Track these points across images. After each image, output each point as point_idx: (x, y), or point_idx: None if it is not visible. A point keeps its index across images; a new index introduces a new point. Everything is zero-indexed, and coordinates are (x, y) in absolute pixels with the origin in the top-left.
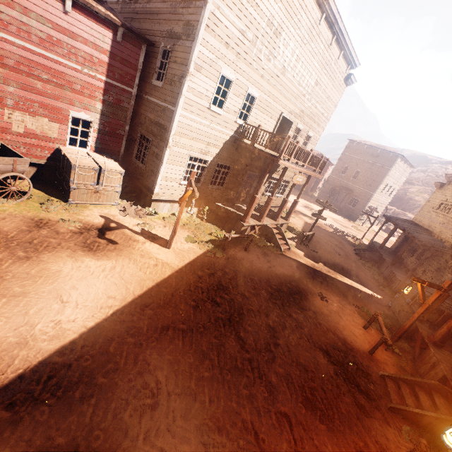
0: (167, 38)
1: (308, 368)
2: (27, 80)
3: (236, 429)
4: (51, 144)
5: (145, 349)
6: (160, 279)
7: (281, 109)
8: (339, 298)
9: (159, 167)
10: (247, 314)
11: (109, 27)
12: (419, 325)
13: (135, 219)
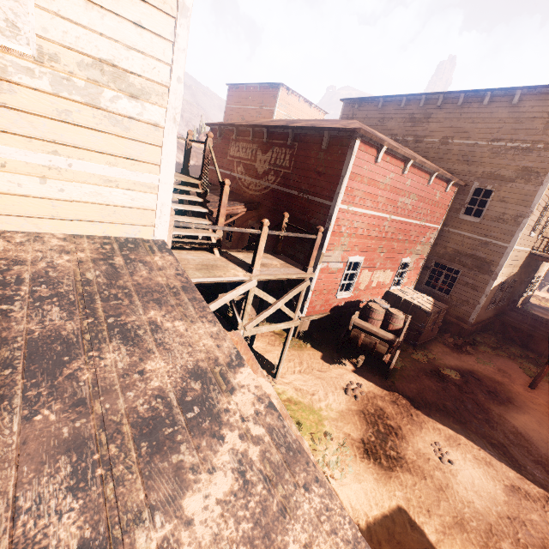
0: (483, 178)
1: None
2: (391, 244)
3: None
4: (383, 289)
5: None
6: None
7: None
8: None
9: (481, 299)
10: None
11: (443, 184)
12: None
13: (465, 354)
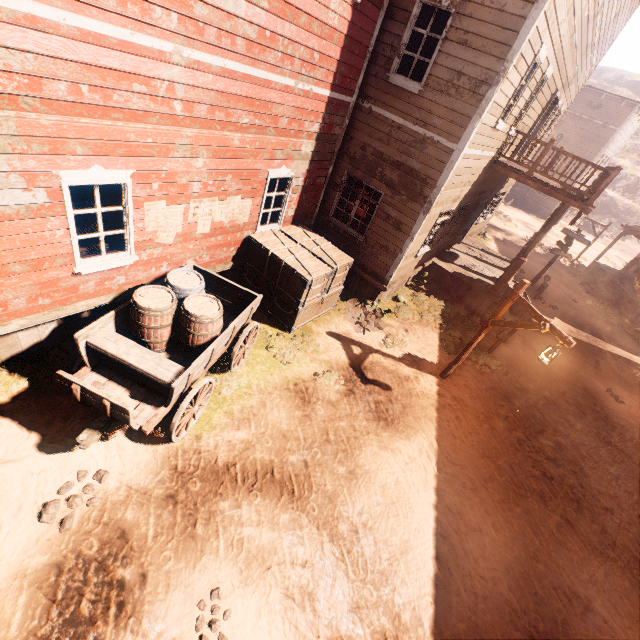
0: None
1: None
2: (222, 137)
3: None
4: (238, 234)
5: (560, 574)
6: (481, 444)
7: (558, 84)
8: (627, 391)
9: (405, 245)
10: (585, 466)
11: None
12: None
13: (372, 331)
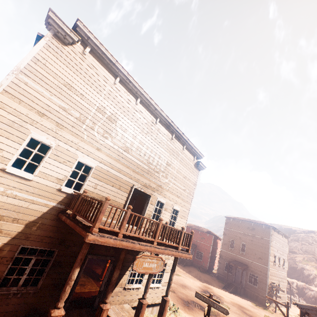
0: None
1: None
2: None
3: None
4: None
5: None
6: None
7: (132, 182)
8: None
9: None
10: None
11: None
12: None
13: None
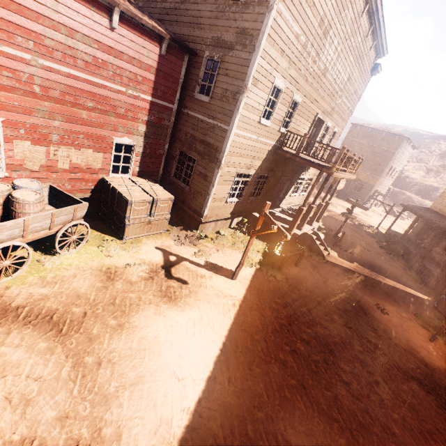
0: (212, 46)
1: (414, 405)
2: (73, 111)
3: None
4: (94, 175)
5: (278, 423)
6: (246, 323)
7: (316, 110)
8: (394, 307)
9: (210, 190)
10: (336, 349)
11: (154, 40)
12: None
13: (189, 247)
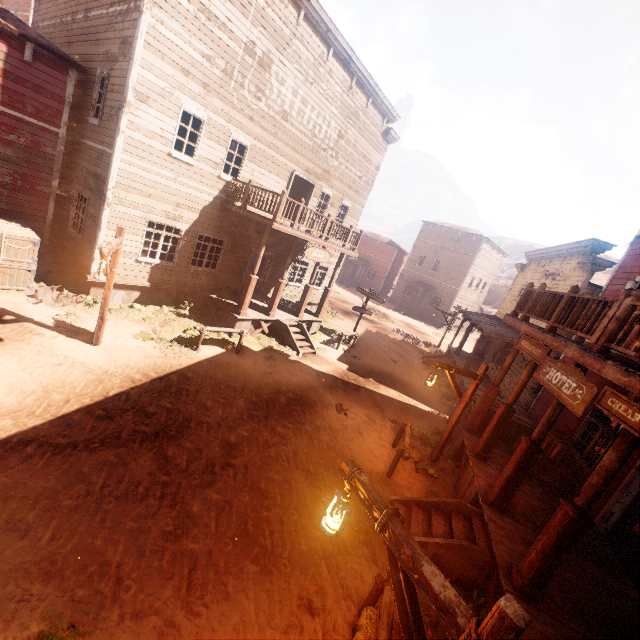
0: (104, 62)
1: (270, 494)
2: None
3: (81, 575)
4: None
5: None
6: (56, 381)
7: (292, 166)
8: (369, 411)
9: (97, 234)
10: (195, 427)
11: (11, 42)
12: (466, 435)
13: (57, 310)
